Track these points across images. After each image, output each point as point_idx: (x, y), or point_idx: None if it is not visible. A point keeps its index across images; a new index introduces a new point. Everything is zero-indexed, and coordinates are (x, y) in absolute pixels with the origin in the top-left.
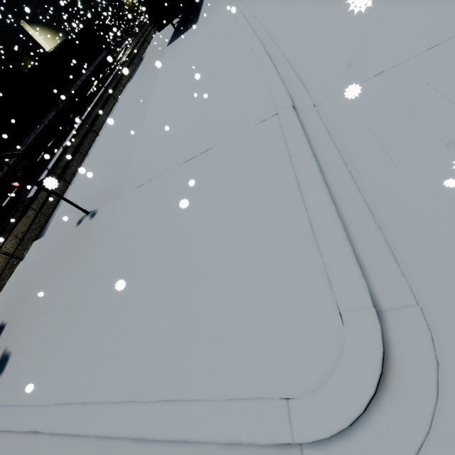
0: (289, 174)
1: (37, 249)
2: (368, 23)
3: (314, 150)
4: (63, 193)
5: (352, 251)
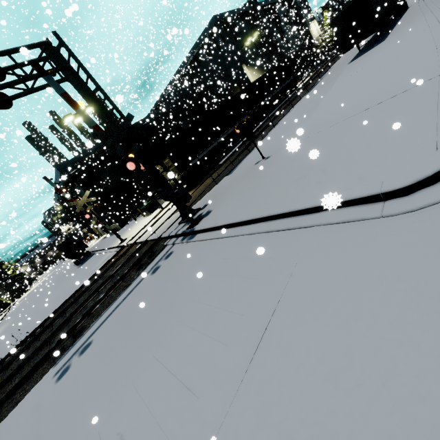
0: (432, 102)
1: (227, 179)
2: None
3: None
4: (245, 156)
5: None
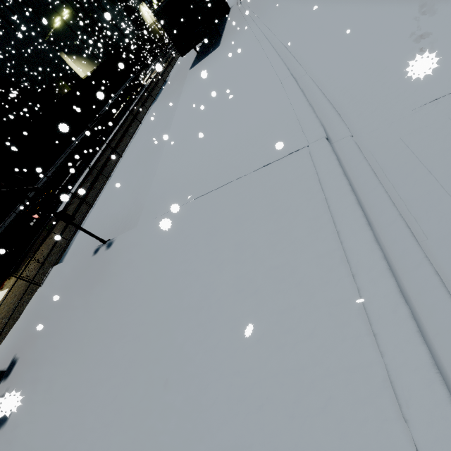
0: (327, 224)
1: (55, 276)
2: (412, 42)
3: (356, 193)
4: (85, 215)
5: (429, 355)
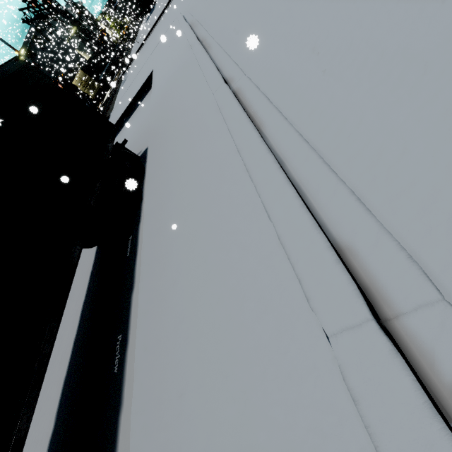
0: None
1: None
2: None
3: None
4: None
5: None
